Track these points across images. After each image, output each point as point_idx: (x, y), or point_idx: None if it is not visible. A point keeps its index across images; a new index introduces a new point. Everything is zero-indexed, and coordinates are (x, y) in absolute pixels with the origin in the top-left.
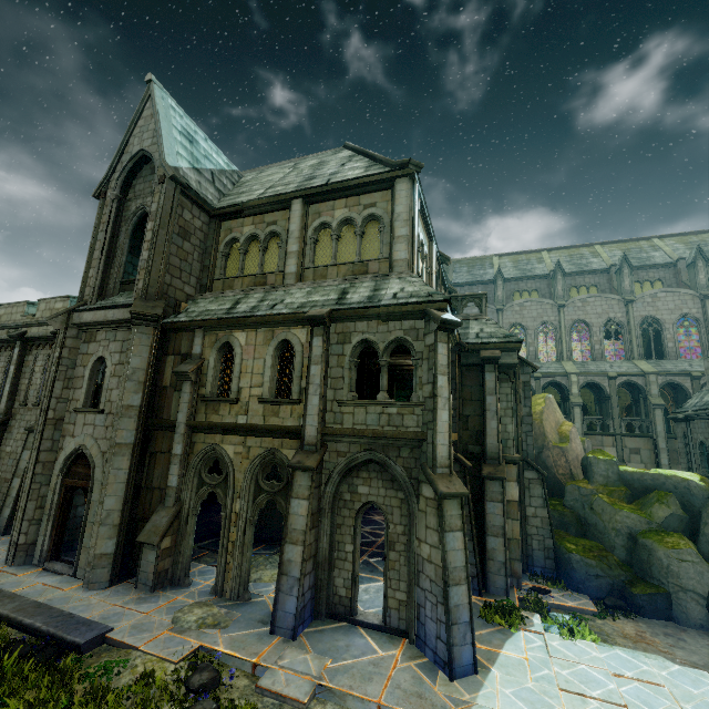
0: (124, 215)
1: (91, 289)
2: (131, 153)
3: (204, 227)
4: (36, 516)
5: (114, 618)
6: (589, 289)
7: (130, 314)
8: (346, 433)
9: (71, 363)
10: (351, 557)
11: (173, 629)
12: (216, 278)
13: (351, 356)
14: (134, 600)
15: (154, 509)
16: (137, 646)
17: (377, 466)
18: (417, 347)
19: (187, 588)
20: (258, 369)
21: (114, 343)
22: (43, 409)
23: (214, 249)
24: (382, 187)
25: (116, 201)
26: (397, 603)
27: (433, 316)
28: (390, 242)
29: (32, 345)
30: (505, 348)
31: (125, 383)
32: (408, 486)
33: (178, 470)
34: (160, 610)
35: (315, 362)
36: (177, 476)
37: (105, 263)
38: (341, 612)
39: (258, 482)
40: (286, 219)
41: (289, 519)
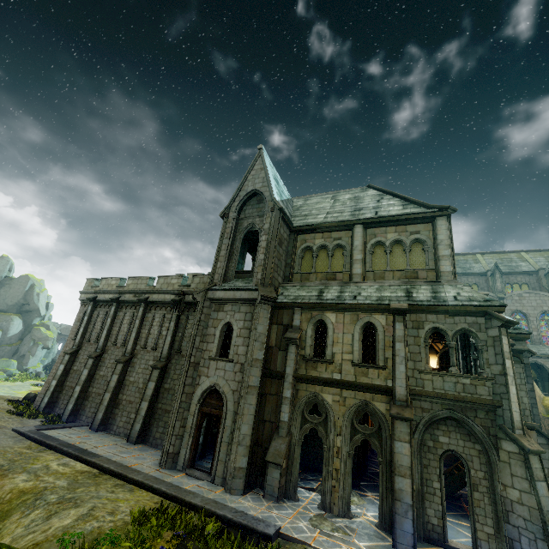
0: (238, 228)
1: (219, 276)
2: (246, 191)
3: (287, 238)
4: (180, 433)
5: (272, 519)
6: (521, 286)
7: (260, 296)
8: (430, 395)
9: (205, 325)
10: (439, 493)
11: (321, 534)
12: (296, 272)
13: (425, 338)
14: (272, 507)
15: (266, 436)
16: (309, 543)
17: (453, 422)
18: (480, 336)
19: (298, 503)
20: (347, 341)
21: (239, 314)
22: (188, 355)
23: (293, 253)
24: (425, 221)
25: (235, 219)
26: (485, 535)
27: (497, 316)
28: (435, 258)
29: (152, 306)
30: (516, 337)
31: (253, 343)
32: (486, 441)
33: (289, 409)
34: (297, 517)
35: (398, 340)
36: (288, 414)
37: (227, 258)
38: (435, 537)
39: (354, 425)
40: (348, 237)
41: (395, 456)
